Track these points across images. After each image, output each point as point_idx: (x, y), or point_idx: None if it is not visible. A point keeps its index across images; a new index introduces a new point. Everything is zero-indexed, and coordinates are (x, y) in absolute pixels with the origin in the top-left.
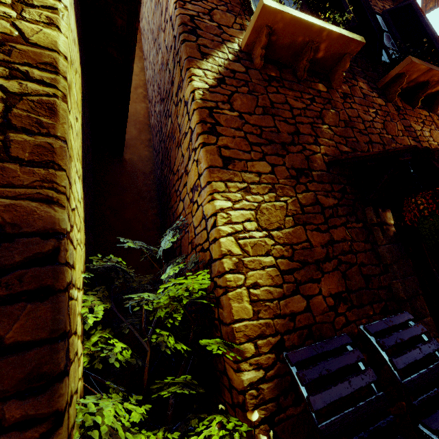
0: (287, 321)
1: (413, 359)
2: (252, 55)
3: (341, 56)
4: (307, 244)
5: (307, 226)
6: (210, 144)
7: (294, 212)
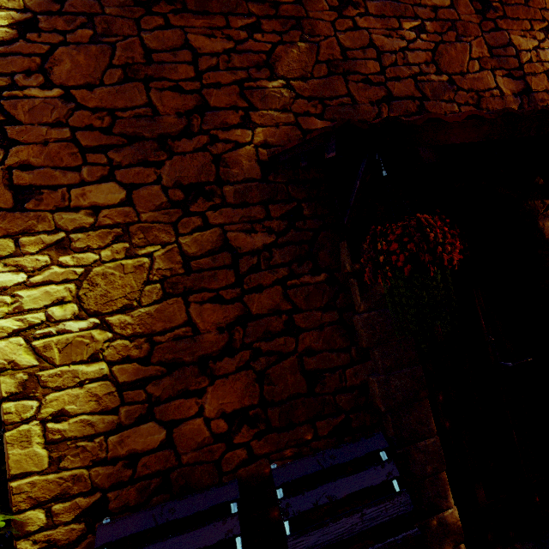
0: (119, 468)
1: (335, 538)
2: None
3: None
4: (187, 330)
5: (193, 296)
6: None
7: (167, 272)
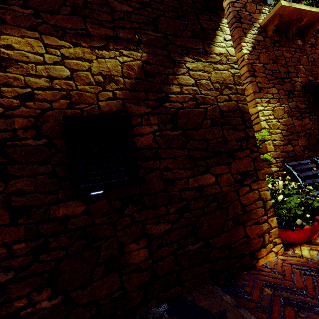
0: (285, 153)
1: None
2: (265, 29)
3: (313, 23)
4: (293, 125)
5: (292, 117)
6: (253, 81)
7: (287, 111)
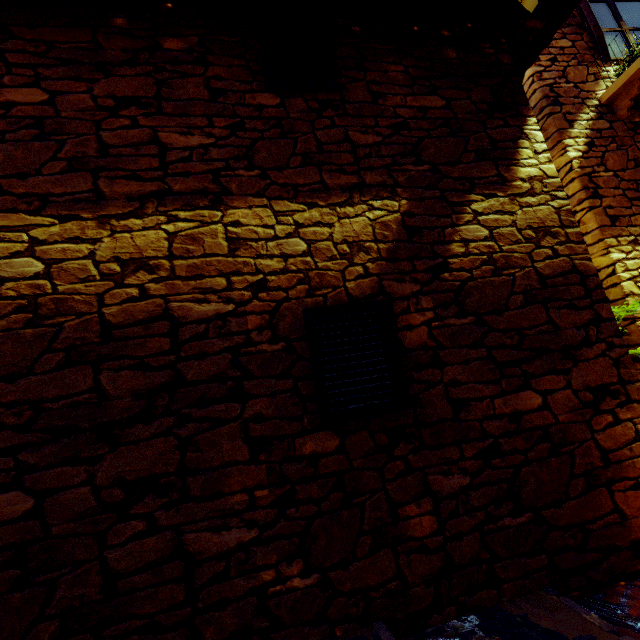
0: None
1: None
2: (612, 106)
3: None
4: None
5: None
6: (596, 207)
7: None
